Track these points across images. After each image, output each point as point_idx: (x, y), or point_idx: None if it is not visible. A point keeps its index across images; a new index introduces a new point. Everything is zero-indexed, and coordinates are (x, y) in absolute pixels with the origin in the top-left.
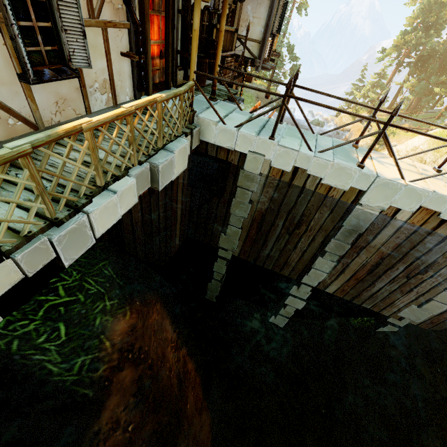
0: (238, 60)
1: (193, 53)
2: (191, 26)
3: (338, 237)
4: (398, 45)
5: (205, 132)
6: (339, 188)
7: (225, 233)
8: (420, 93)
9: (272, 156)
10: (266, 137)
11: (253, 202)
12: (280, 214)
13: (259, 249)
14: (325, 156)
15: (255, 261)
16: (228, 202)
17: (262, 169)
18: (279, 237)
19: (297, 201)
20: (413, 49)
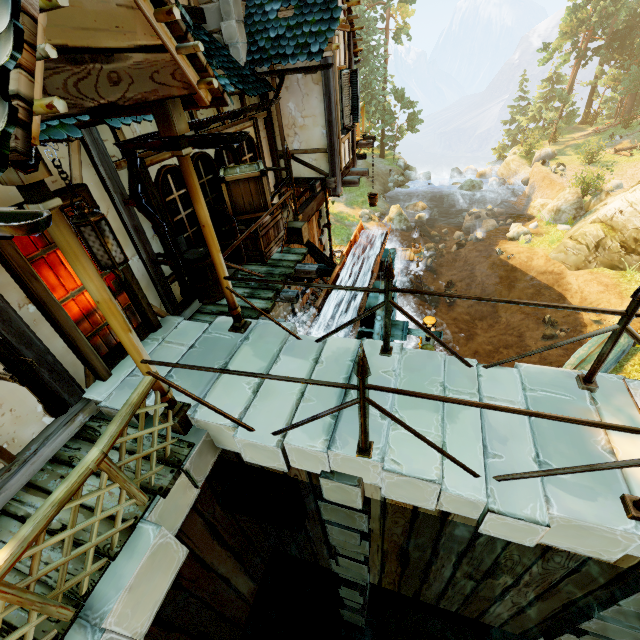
0: (299, 186)
1: (121, 336)
2: (171, 205)
3: (609, 614)
4: (569, 31)
5: (221, 438)
6: (583, 553)
7: (338, 563)
8: (632, 87)
9: (377, 479)
10: (350, 450)
11: (371, 529)
12: (441, 553)
13: (417, 585)
14: (518, 498)
15: (416, 596)
16: (320, 524)
17: (368, 492)
18: (454, 580)
19: (474, 543)
20: (598, 28)
